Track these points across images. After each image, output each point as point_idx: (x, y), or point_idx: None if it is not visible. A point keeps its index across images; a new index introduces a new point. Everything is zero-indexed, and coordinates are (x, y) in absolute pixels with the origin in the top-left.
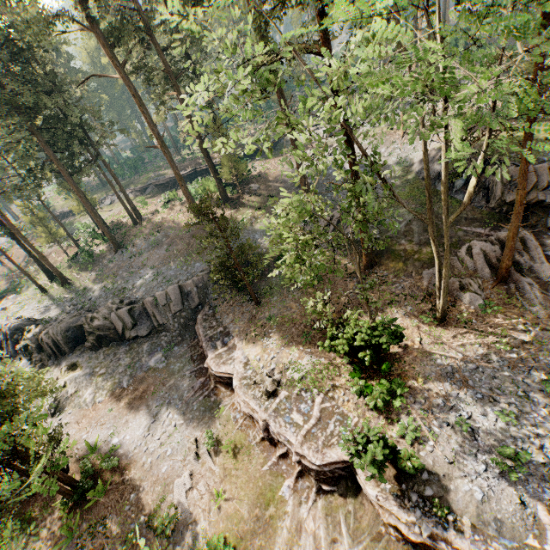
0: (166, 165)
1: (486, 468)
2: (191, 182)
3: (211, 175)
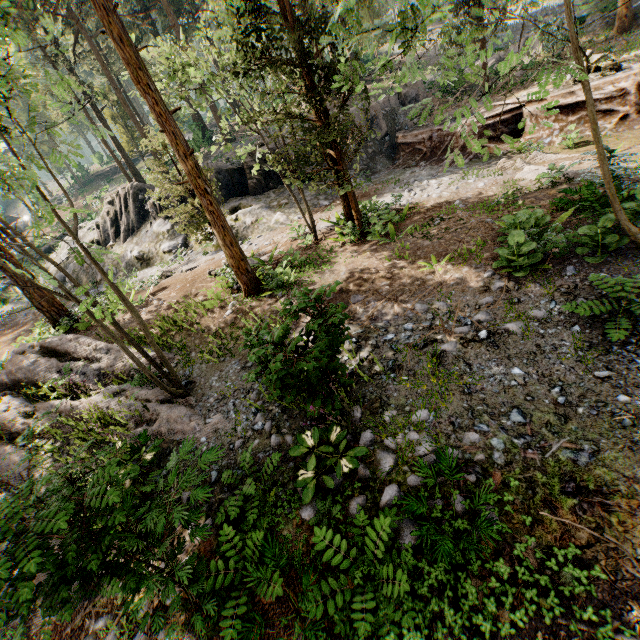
0: None
1: None
2: None
3: None
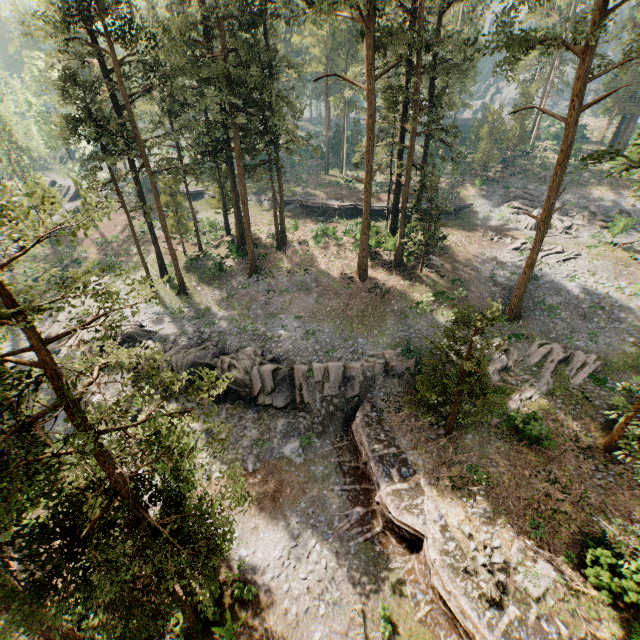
0: (312, 181)
1: None
2: (345, 218)
3: (383, 225)
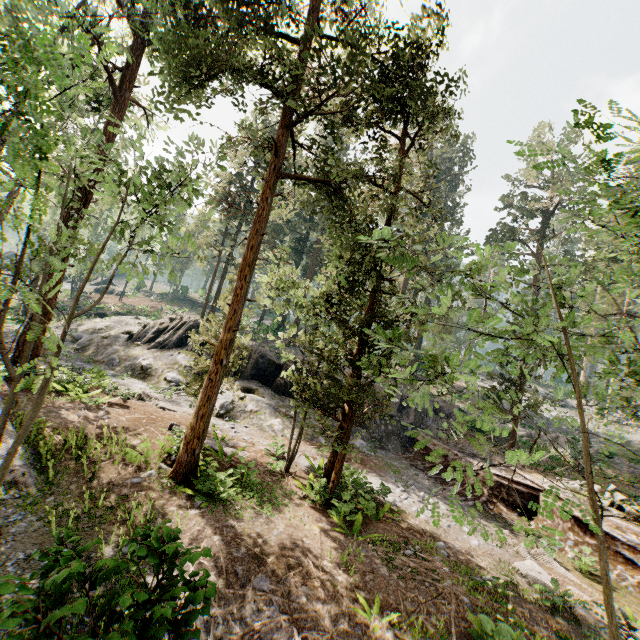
0: None
1: None
2: None
3: None
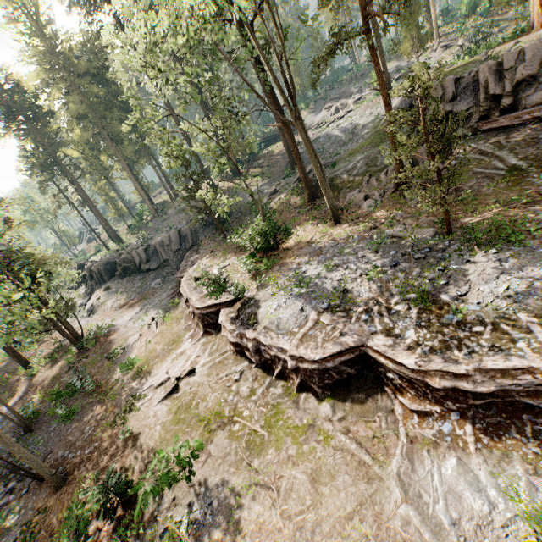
0: None
1: (292, 294)
2: None
3: None
